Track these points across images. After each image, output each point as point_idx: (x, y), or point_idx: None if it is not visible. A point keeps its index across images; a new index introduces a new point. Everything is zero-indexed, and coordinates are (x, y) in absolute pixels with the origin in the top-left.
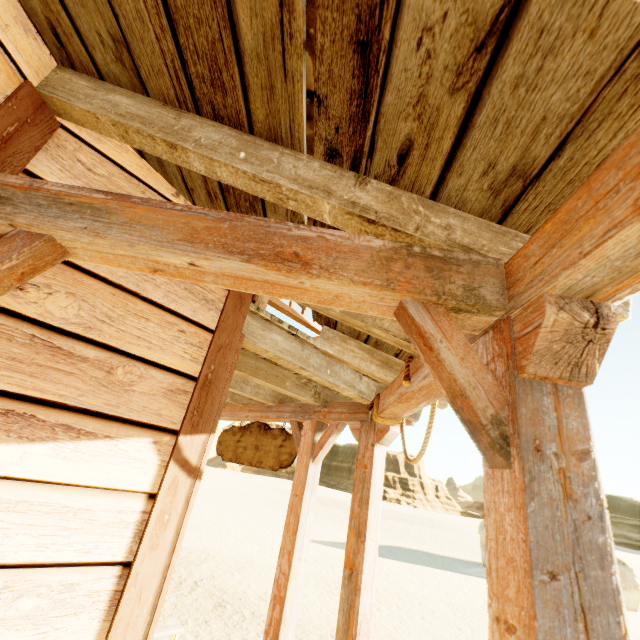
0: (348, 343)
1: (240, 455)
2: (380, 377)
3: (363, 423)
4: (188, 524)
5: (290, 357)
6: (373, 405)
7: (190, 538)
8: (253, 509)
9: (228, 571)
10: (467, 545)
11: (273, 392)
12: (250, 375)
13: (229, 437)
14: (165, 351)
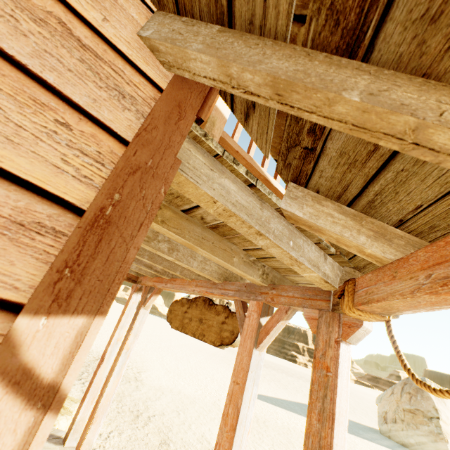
0: (324, 205)
1: (185, 325)
2: (372, 253)
3: (322, 312)
4: (151, 365)
5: (245, 215)
6: (343, 292)
7: (151, 377)
8: (199, 358)
9: (175, 410)
10: (363, 411)
11: (219, 269)
12: (195, 244)
13: (178, 307)
14: (17, 147)
